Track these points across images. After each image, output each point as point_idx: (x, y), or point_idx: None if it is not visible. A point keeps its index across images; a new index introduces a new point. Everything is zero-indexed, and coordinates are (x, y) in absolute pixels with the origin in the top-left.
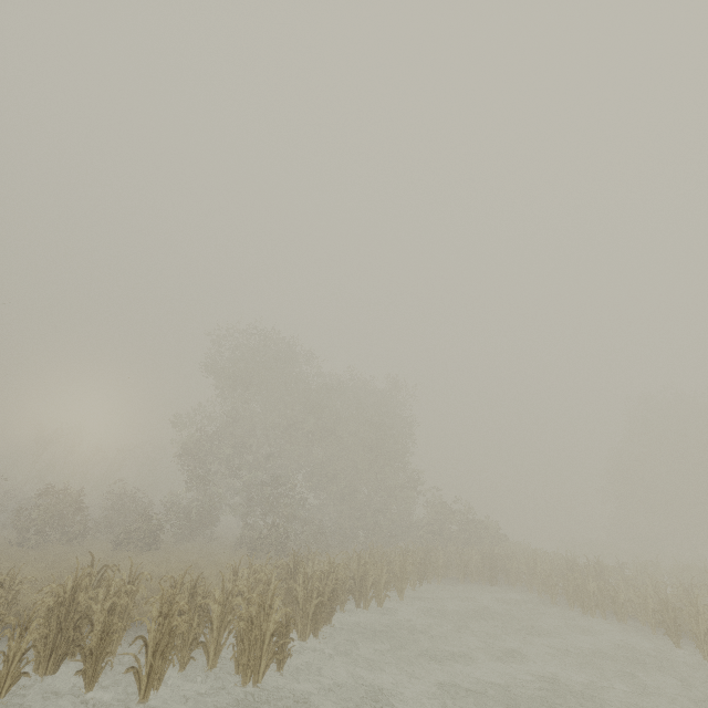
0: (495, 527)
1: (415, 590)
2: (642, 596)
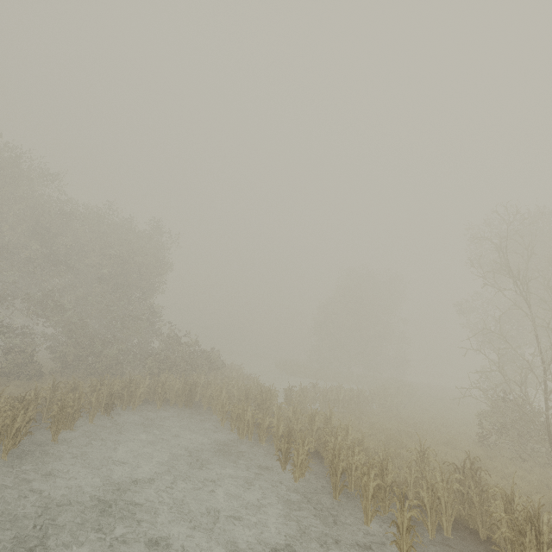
0: (215, 356)
1: (96, 421)
2: (276, 426)
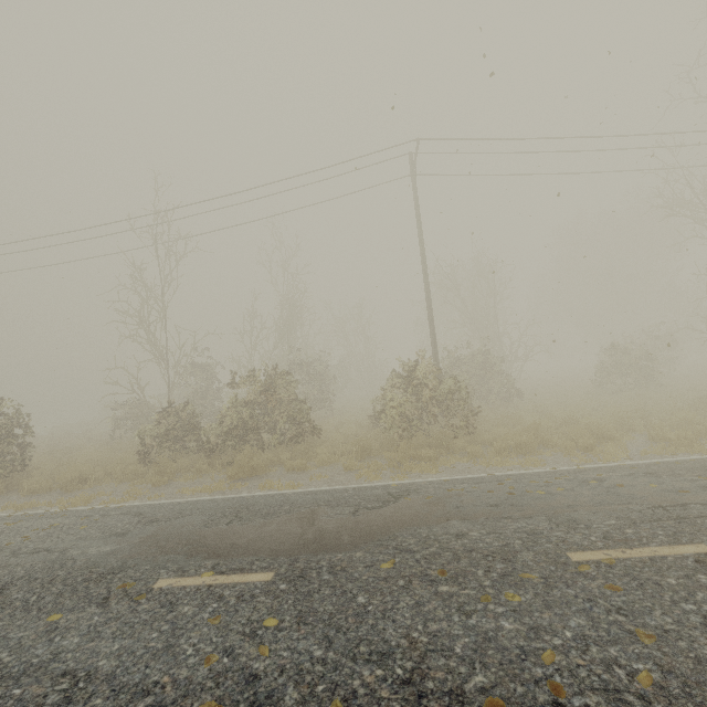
0: None
1: None
2: None
